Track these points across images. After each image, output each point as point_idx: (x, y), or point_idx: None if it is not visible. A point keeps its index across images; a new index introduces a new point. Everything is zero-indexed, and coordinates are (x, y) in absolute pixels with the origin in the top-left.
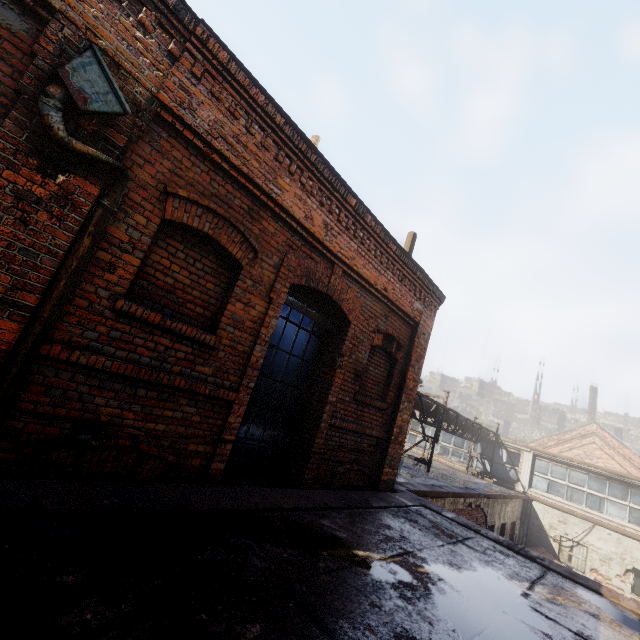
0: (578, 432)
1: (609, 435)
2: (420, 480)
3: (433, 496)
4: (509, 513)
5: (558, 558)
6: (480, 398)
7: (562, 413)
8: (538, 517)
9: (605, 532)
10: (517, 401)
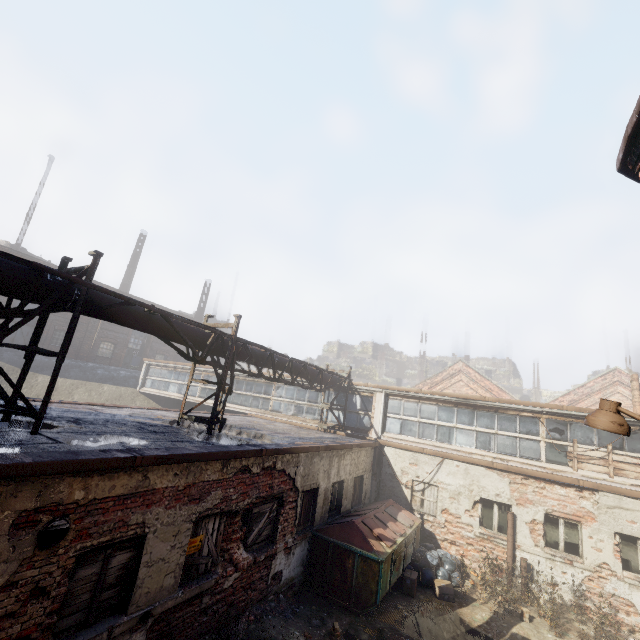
0: (447, 372)
1: (473, 370)
2: (110, 446)
3: (51, 472)
4: (349, 467)
5: (411, 506)
6: (373, 360)
7: (445, 364)
8: (390, 464)
9: (454, 465)
10: (407, 359)
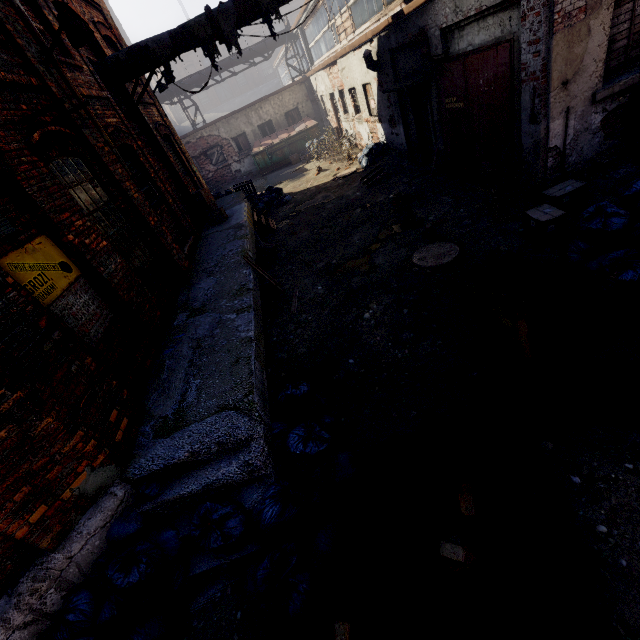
0: None
1: None
2: None
3: None
4: (272, 111)
5: (327, 114)
6: None
7: None
8: (312, 91)
9: (319, 76)
10: None
